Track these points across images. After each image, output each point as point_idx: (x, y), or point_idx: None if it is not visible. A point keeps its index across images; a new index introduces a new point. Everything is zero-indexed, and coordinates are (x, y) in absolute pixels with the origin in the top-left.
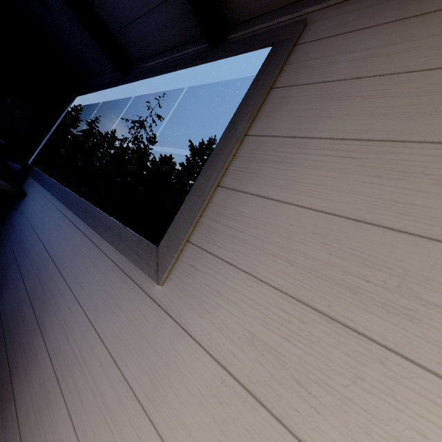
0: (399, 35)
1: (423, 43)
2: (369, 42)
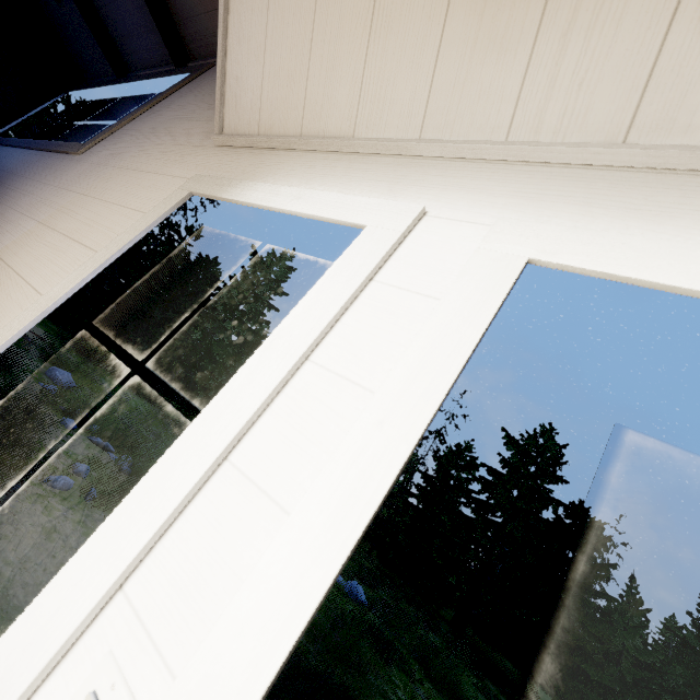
0: None
1: None
2: None
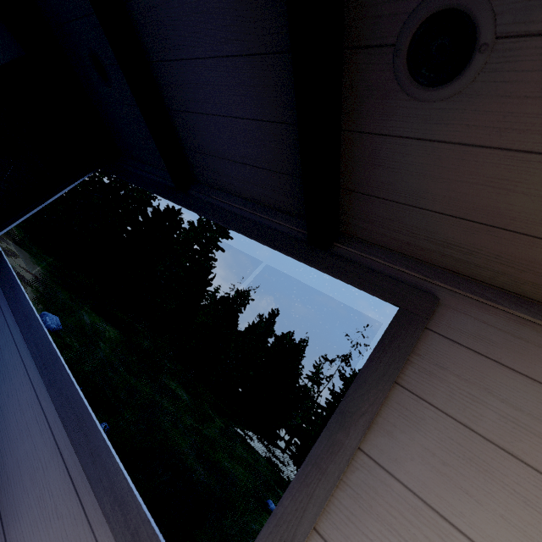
0: None
1: None
2: (522, 399)
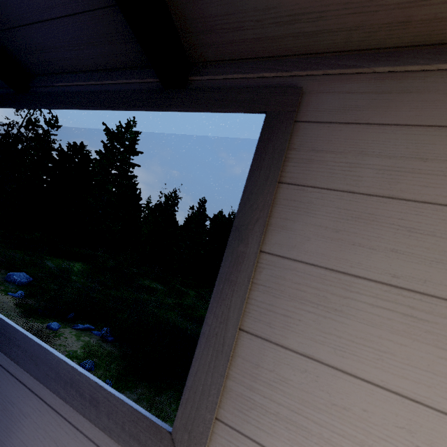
0: (428, 148)
1: None
2: (394, 147)
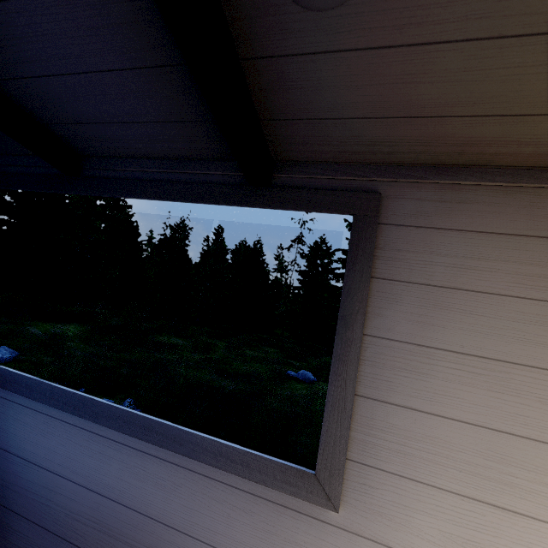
0: (479, 250)
1: (500, 267)
2: (456, 249)
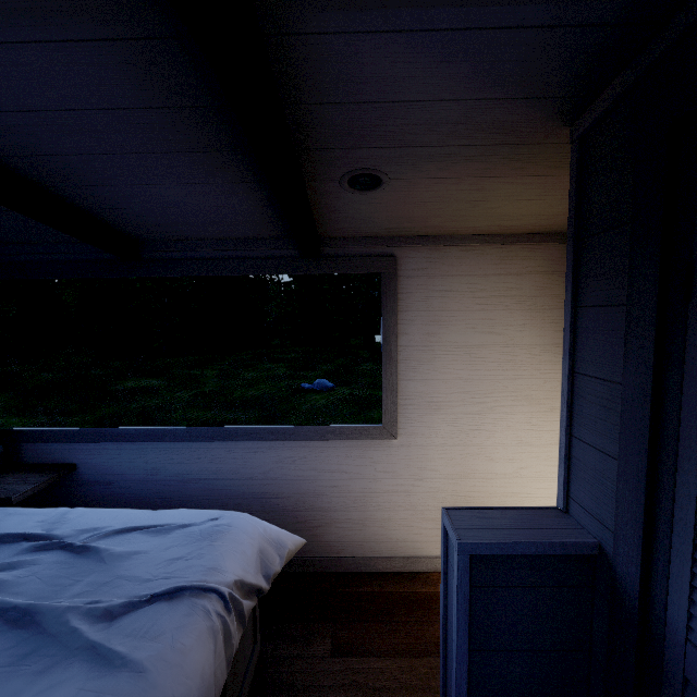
0: (453, 287)
1: (464, 295)
2: (442, 287)
